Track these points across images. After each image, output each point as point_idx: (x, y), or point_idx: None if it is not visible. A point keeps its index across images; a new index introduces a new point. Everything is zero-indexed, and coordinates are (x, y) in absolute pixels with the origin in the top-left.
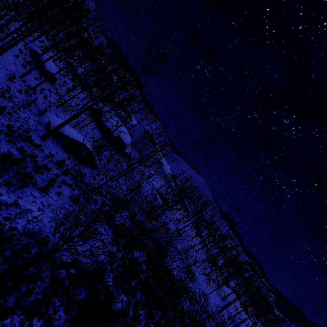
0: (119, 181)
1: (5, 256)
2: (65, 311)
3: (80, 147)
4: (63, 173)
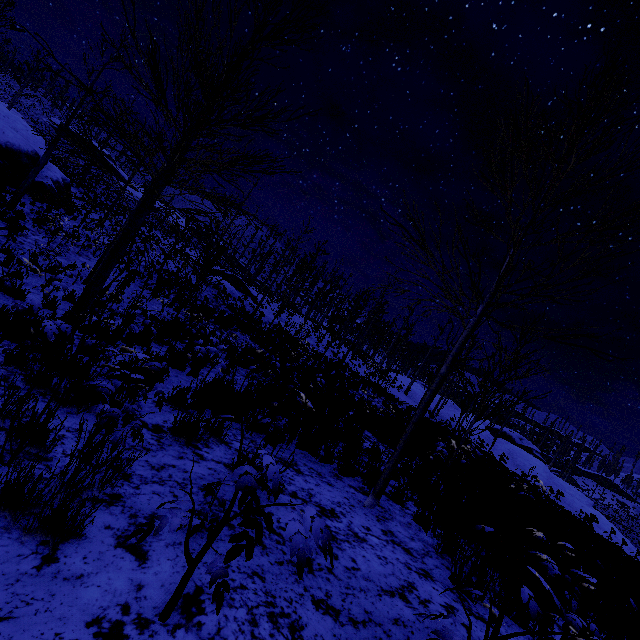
0: None
1: None
2: None
3: None
4: None
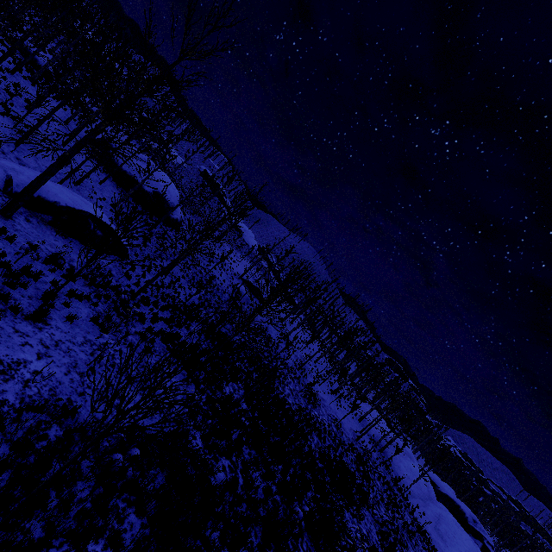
0: (172, 272)
1: (0, 457)
2: (137, 514)
3: (86, 221)
4: (68, 281)
